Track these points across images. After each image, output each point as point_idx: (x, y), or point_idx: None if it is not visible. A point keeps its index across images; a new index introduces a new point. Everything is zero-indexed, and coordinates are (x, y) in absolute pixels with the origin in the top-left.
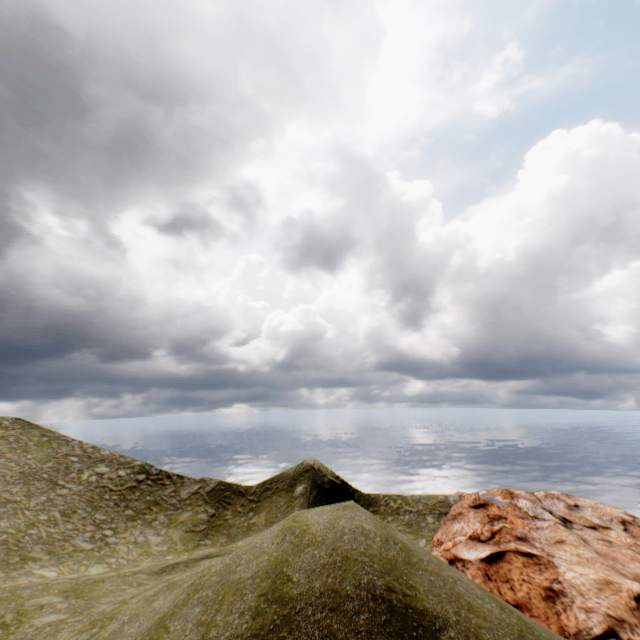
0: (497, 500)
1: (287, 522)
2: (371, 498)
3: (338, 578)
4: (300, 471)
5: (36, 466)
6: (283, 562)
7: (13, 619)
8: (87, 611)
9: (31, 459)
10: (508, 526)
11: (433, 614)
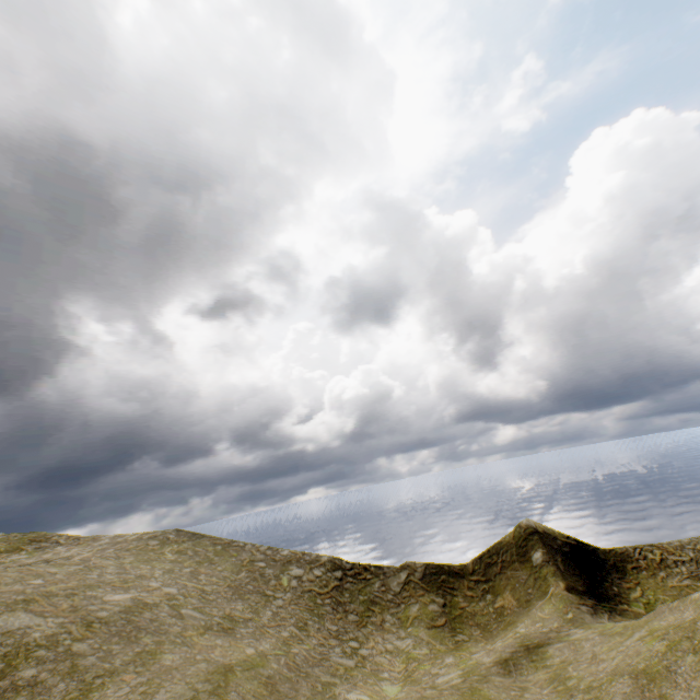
0: None
1: None
2: (619, 554)
3: None
4: (522, 535)
5: (234, 577)
6: None
7: None
8: None
9: (223, 571)
10: None
11: None
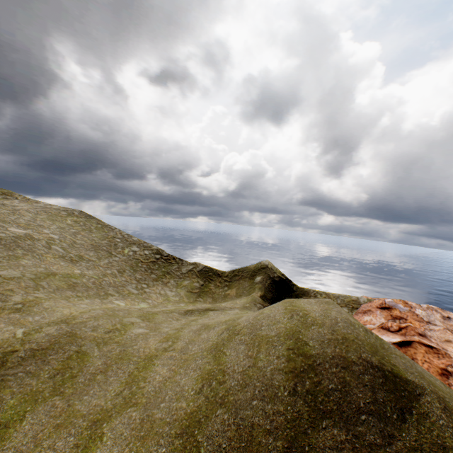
0: (399, 307)
1: (286, 305)
2: (304, 291)
3: (343, 349)
4: (258, 267)
5: (98, 242)
6: (297, 331)
7: (121, 328)
8: (158, 330)
9: (94, 237)
10: (412, 326)
11: (413, 383)
